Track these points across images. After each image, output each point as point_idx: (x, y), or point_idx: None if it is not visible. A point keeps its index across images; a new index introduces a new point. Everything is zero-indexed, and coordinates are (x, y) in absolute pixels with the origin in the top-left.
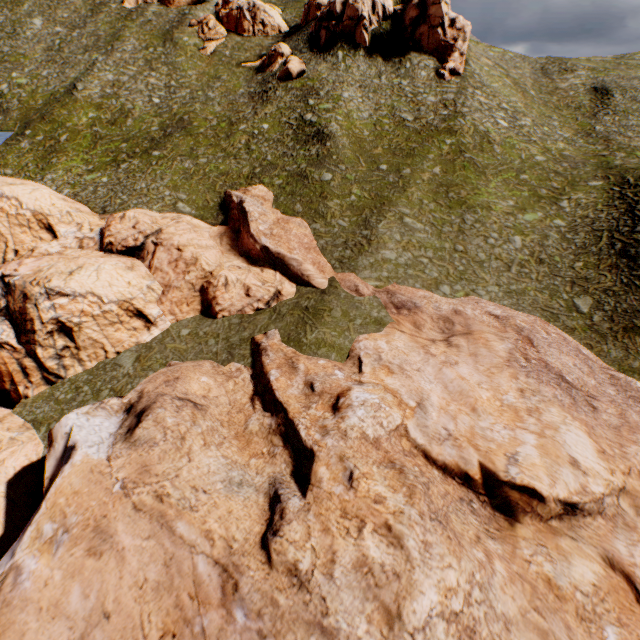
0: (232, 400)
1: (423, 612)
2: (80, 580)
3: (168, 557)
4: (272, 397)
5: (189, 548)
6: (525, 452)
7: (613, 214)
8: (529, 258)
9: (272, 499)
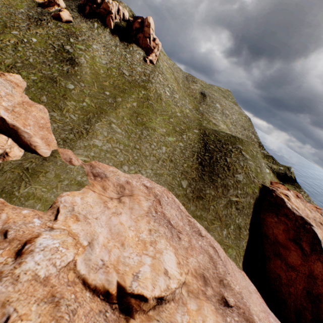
0: None
1: None
2: None
3: None
4: None
5: None
6: (144, 270)
7: (200, 146)
8: (167, 158)
9: None
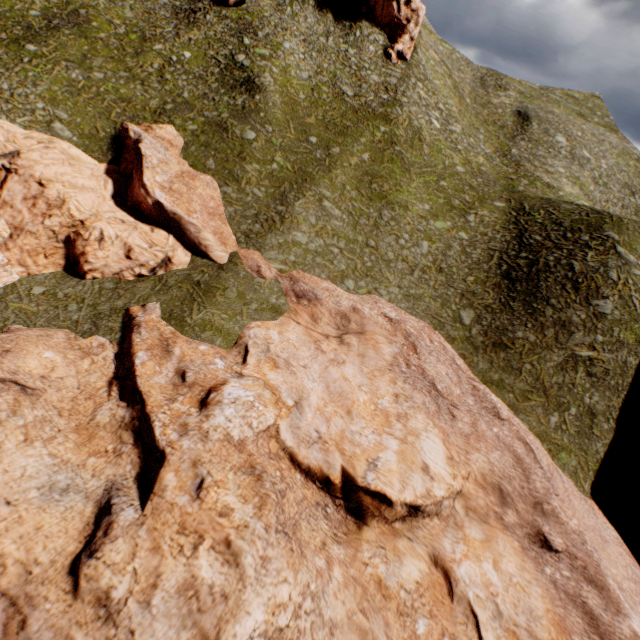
0: (83, 383)
1: (245, 634)
2: None
3: None
4: (133, 384)
5: None
6: (386, 458)
7: (507, 237)
8: (432, 265)
9: (102, 510)
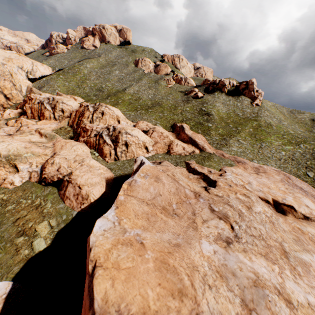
0: (181, 172)
1: (258, 210)
2: (153, 186)
3: (177, 187)
4: (197, 172)
5: (183, 187)
6: (288, 199)
7: None
8: (287, 159)
9: (204, 187)
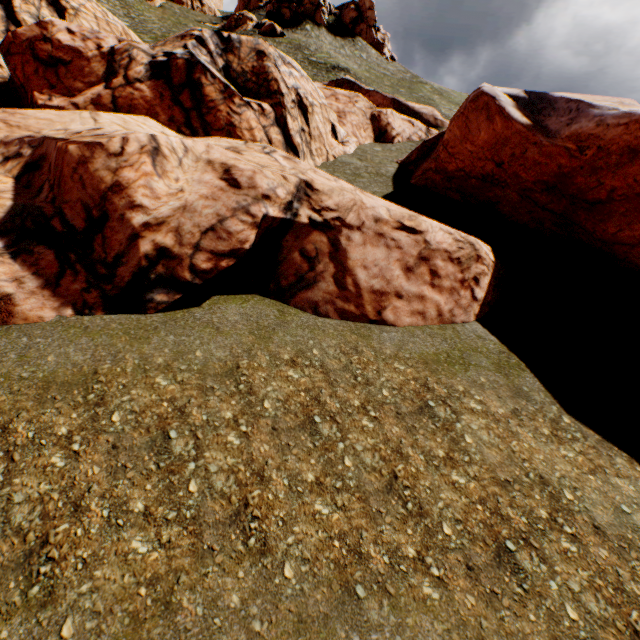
0: None
1: None
2: None
3: None
4: None
5: None
6: None
7: None
8: None
9: None
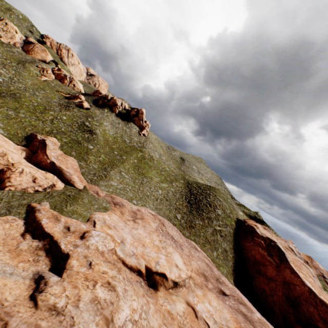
0: (7, 233)
1: (123, 318)
2: None
3: None
4: (42, 231)
5: None
6: (162, 261)
7: (186, 190)
8: (163, 198)
9: (37, 279)
